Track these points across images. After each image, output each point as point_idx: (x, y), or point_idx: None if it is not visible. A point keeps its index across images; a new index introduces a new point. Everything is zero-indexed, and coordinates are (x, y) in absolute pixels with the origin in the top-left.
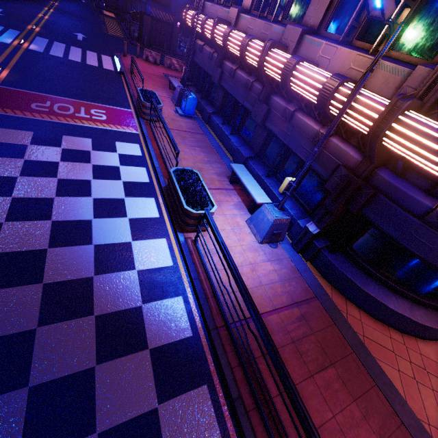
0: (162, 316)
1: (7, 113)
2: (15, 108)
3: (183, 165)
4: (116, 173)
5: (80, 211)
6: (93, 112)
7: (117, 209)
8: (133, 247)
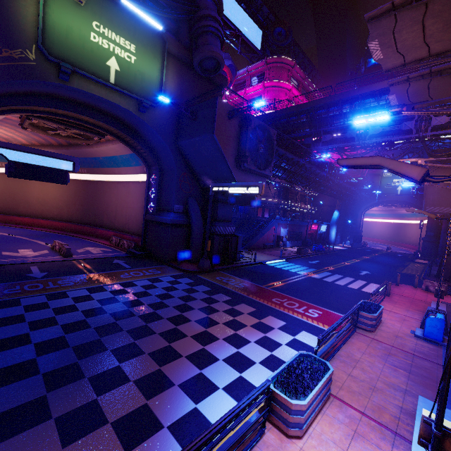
0: (160, 450)
1: (256, 299)
2: (263, 298)
3: (351, 373)
4: (274, 347)
5: (221, 351)
6: (310, 310)
7: (242, 365)
8: (216, 392)
